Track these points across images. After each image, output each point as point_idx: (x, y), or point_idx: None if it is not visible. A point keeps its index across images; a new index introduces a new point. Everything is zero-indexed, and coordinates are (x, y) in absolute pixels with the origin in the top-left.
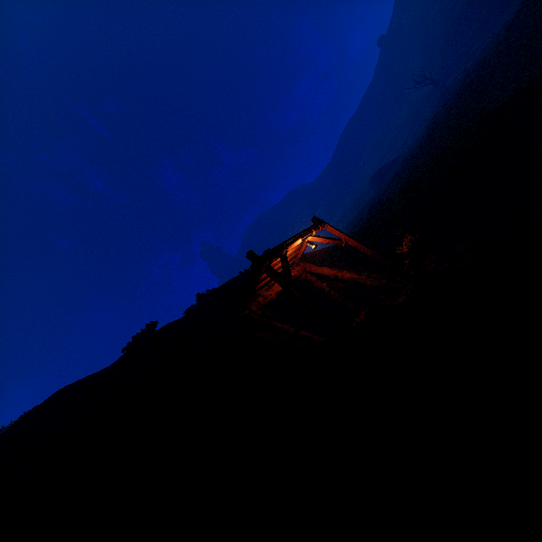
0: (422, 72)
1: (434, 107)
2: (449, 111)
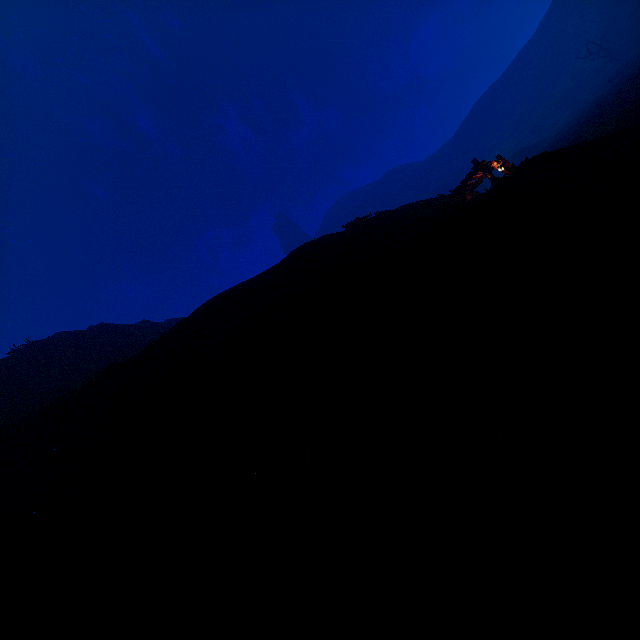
0: (599, 38)
1: (600, 87)
2: (618, 92)
